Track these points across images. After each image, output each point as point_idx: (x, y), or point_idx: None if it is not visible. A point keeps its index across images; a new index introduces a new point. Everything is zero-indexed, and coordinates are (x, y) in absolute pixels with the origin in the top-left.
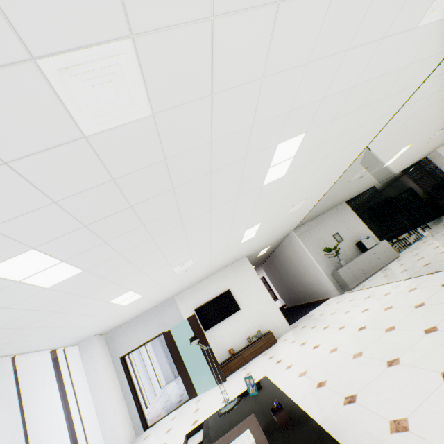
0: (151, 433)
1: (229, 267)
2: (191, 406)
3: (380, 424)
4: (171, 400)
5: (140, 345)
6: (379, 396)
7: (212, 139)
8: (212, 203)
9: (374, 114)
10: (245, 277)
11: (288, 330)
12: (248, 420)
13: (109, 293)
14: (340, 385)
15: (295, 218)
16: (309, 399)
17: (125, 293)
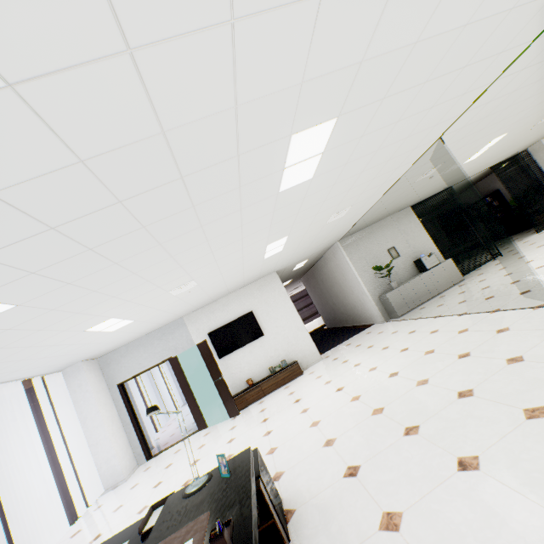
0: (152, 466)
1: (254, 284)
2: (198, 439)
3: (372, 514)
4: (182, 427)
5: (141, 372)
6: (383, 475)
7: (164, 129)
8: (201, 217)
9: (452, 90)
10: (272, 297)
11: (318, 360)
12: (200, 522)
13: (80, 323)
14: (348, 449)
15: (340, 227)
16: (311, 460)
17: (104, 320)
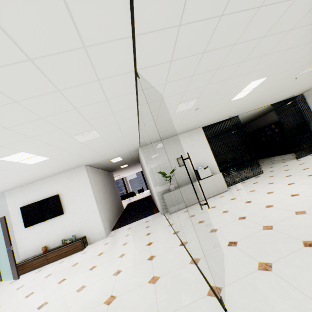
0: None
1: (66, 173)
2: None
3: None
4: None
5: None
6: None
7: None
8: None
9: None
10: (78, 185)
11: (103, 238)
12: None
13: None
14: None
15: (119, 141)
16: None
17: None
